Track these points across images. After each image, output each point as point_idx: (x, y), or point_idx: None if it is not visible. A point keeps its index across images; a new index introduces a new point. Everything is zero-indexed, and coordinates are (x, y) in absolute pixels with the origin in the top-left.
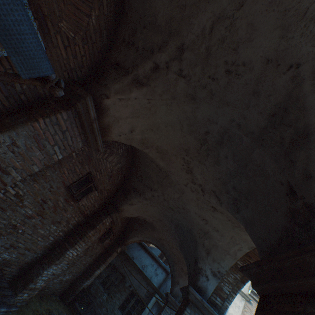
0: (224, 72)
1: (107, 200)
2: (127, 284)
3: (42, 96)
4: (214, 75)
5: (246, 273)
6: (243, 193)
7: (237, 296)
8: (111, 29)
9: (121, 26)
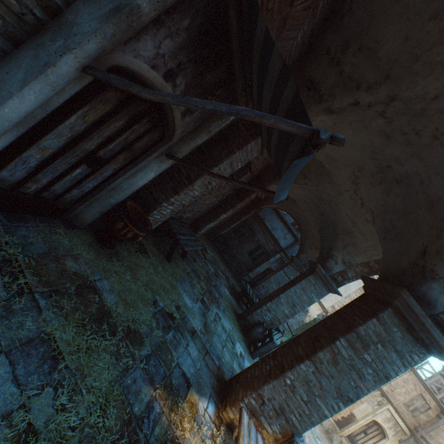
0: (431, 135)
1: (255, 177)
2: (255, 239)
3: (234, 123)
4: (419, 131)
5: (363, 280)
6: (395, 230)
7: None
8: (316, 32)
9: (330, 28)
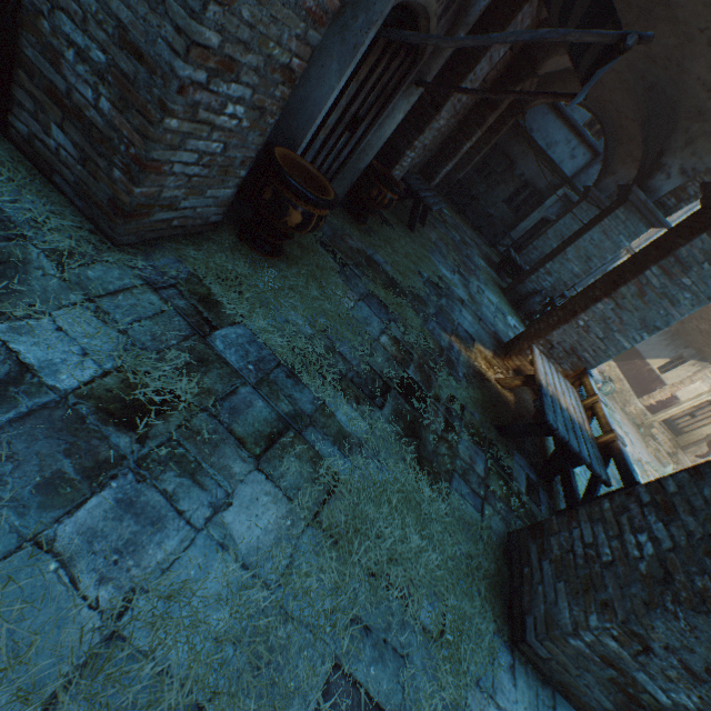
0: None
1: (518, 54)
2: (516, 173)
3: None
4: None
5: (701, 190)
6: None
7: None
8: None
9: None
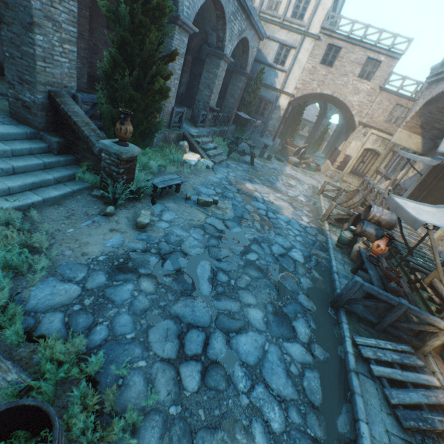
0: None
1: None
2: None
3: None
4: None
5: None
6: None
7: (308, 41)
8: None
9: None
